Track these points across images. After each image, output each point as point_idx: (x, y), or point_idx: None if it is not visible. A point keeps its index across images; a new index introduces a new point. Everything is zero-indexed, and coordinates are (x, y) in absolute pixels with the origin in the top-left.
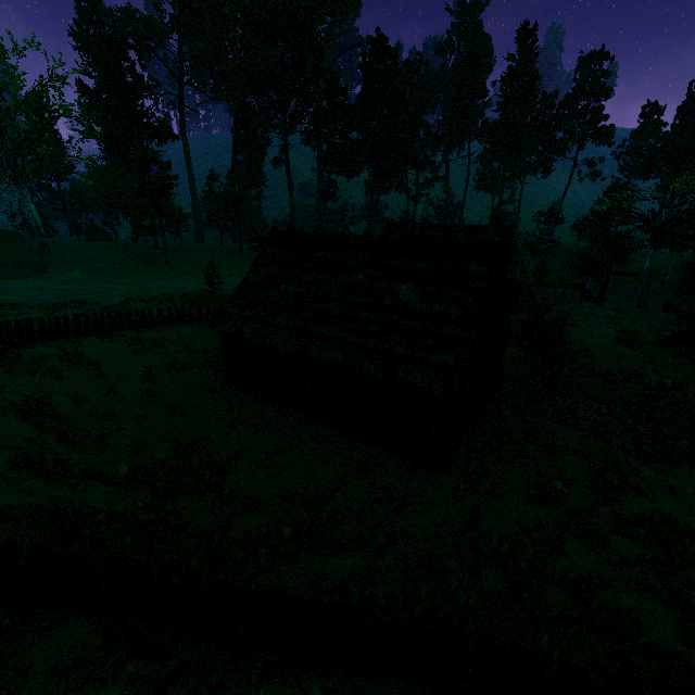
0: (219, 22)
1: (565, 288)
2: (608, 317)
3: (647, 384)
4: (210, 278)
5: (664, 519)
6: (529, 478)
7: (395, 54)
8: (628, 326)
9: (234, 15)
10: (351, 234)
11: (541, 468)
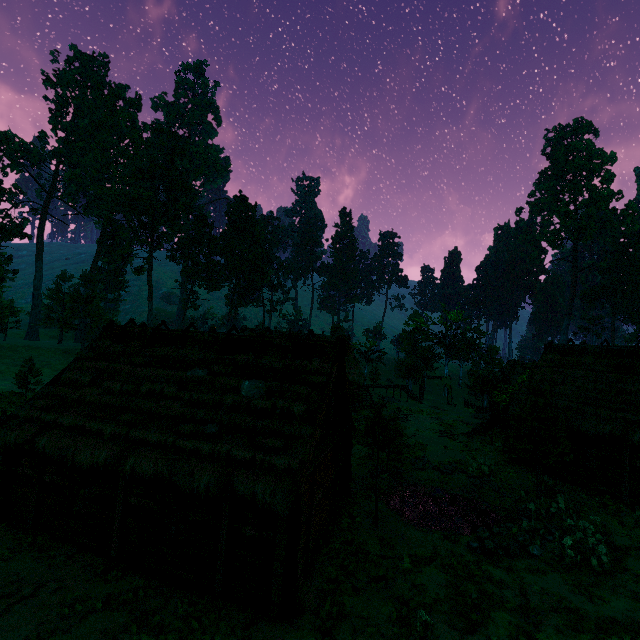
0: (102, 160)
1: (394, 388)
2: (429, 413)
3: (471, 473)
4: (22, 377)
5: (528, 637)
6: (391, 610)
7: (254, 209)
8: (445, 420)
9: (117, 159)
10: (197, 330)
11: (401, 592)
